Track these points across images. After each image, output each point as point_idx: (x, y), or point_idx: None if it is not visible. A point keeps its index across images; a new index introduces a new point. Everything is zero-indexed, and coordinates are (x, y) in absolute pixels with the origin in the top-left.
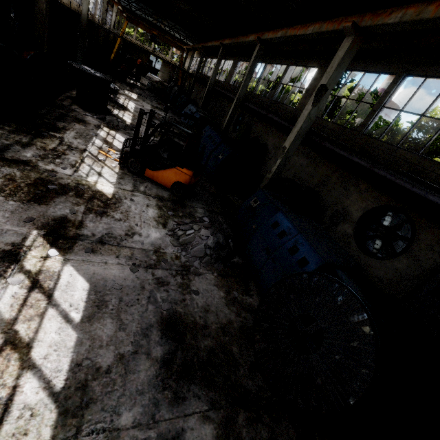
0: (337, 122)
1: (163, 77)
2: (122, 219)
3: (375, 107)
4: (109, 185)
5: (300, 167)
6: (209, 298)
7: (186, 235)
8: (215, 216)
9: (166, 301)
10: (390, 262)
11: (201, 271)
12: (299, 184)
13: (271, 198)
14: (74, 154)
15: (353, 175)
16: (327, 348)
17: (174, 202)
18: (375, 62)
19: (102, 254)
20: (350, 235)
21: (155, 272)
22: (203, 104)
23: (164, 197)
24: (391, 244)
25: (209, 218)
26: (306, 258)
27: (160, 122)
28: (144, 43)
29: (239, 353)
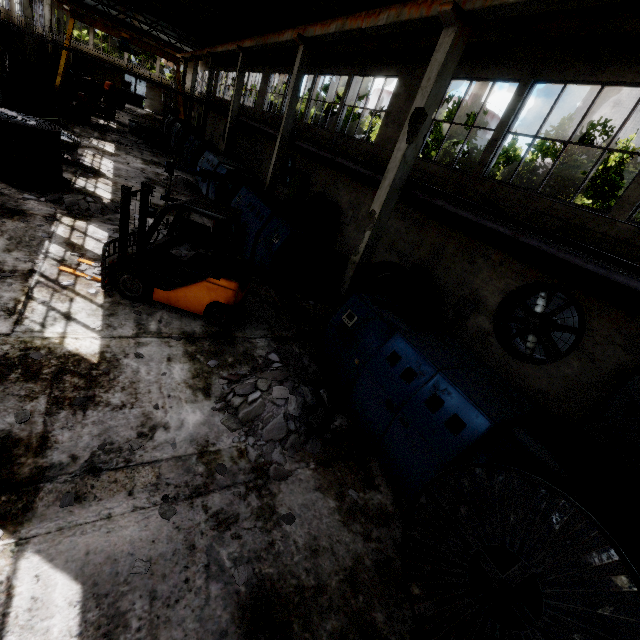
0: (431, 153)
1: (154, 106)
2: (127, 403)
3: (495, 134)
4: (90, 336)
5: (397, 234)
6: (313, 522)
7: (249, 403)
8: (287, 347)
9: (241, 561)
10: (553, 366)
11: (287, 469)
12: (405, 268)
13: (375, 309)
14: (10, 285)
15: (479, 241)
16: (554, 618)
17: (214, 338)
18: (484, 64)
19: (97, 499)
20: (489, 331)
21: (207, 502)
22: (228, 148)
23: (196, 333)
24: (551, 339)
25: (278, 354)
26: (460, 417)
27: (162, 187)
28: (109, 56)
29: (388, 623)
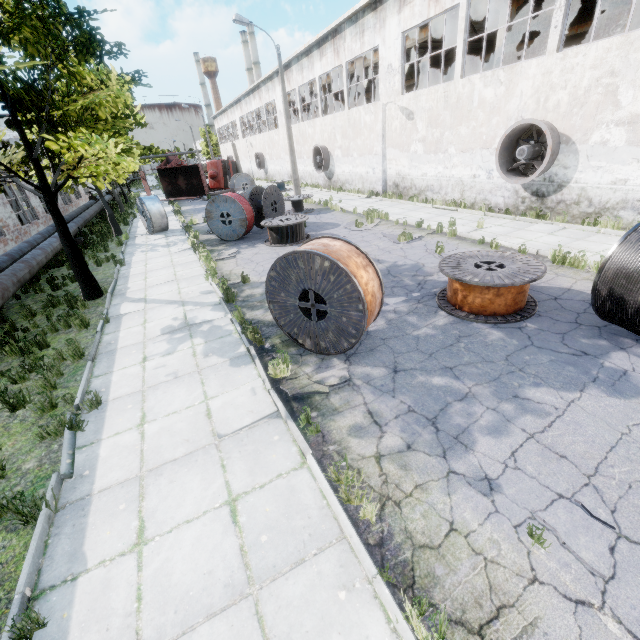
0: None
1: None
2: None
3: None
4: None
5: None
6: None
7: None
8: None
9: None
10: None
11: None
12: None
13: None
14: None
15: None
16: None
17: None
18: None
19: None
20: None
21: None
22: None
23: None
24: None
25: None
26: None
27: None
28: None
29: None
